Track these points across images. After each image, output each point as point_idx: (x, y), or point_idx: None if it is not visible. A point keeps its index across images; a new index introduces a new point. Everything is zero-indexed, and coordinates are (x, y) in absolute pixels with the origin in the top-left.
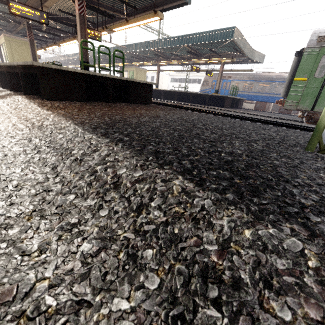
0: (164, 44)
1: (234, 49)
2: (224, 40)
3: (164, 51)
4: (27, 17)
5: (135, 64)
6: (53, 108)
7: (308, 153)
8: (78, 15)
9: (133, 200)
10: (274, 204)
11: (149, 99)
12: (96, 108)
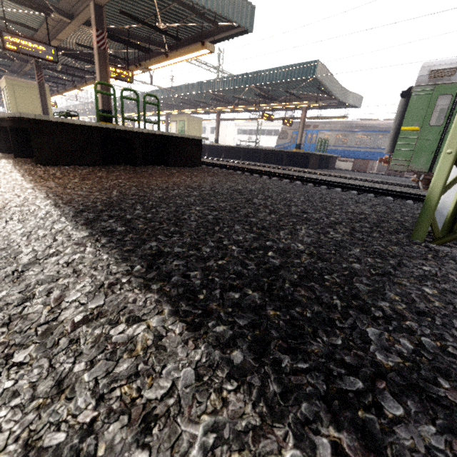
0: (224, 85)
1: (318, 90)
2: (305, 79)
3: (225, 93)
4: (27, 53)
5: (186, 111)
6: (42, 178)
7: (415, 244)
8: (97, 50)
9: (60, 363)
10: (320, 371)
11: (197, 160)
12: (111, 175)
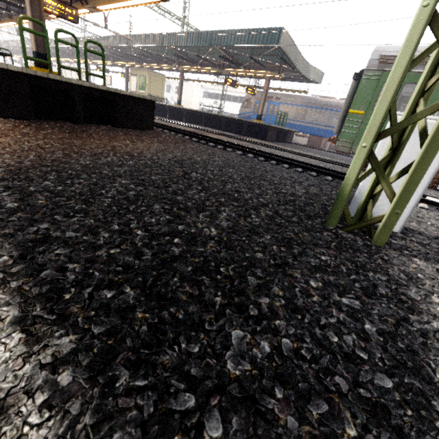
0: (187, 41)
1: (282, 60)
2: (269, 46)
3: (189, 51)
4: None
5: (147, 66)
6: None
7: (326, 231)
8: None
9: None
10: (155, 389)
11: (149, 123)
12: (40, 133)
